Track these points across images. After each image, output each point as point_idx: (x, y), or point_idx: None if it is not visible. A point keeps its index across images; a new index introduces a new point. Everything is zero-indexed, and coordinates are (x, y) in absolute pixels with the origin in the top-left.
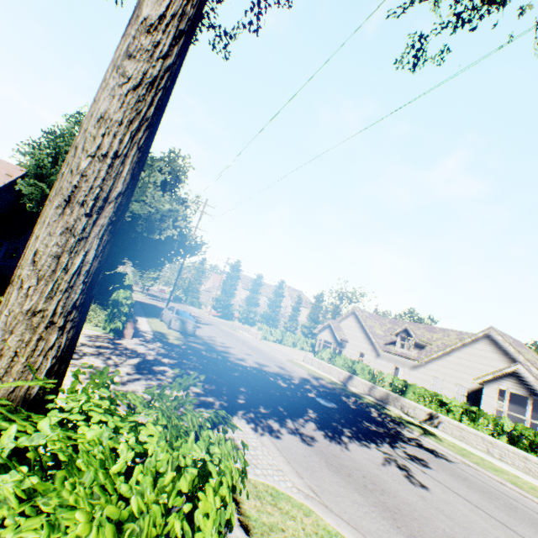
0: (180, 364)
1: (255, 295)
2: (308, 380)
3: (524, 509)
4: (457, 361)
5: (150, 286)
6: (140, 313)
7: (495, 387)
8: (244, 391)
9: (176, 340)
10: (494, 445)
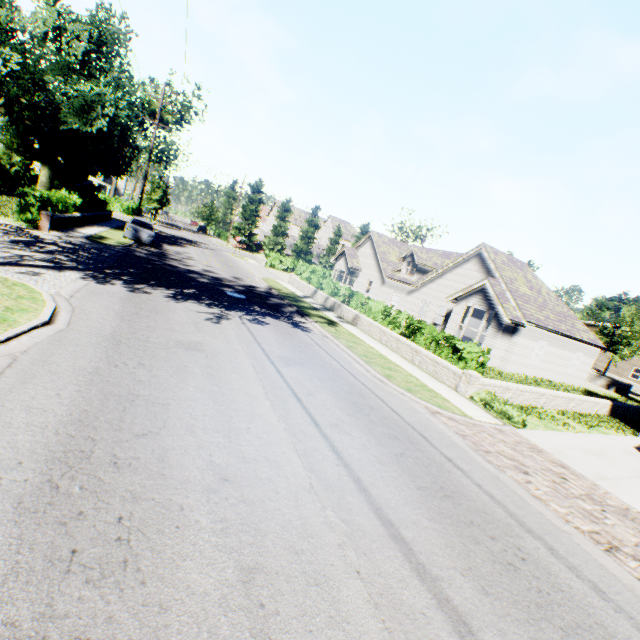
0: (79, 249)
1: (283, 224)
2: (255, 287)
3: (316, 350)
4: (446, 284)
5: (155, 209)
6: (107, 227)
7: (464, 304)
8: (130, 271)
9: (116, 243)
10: (385, 334)
